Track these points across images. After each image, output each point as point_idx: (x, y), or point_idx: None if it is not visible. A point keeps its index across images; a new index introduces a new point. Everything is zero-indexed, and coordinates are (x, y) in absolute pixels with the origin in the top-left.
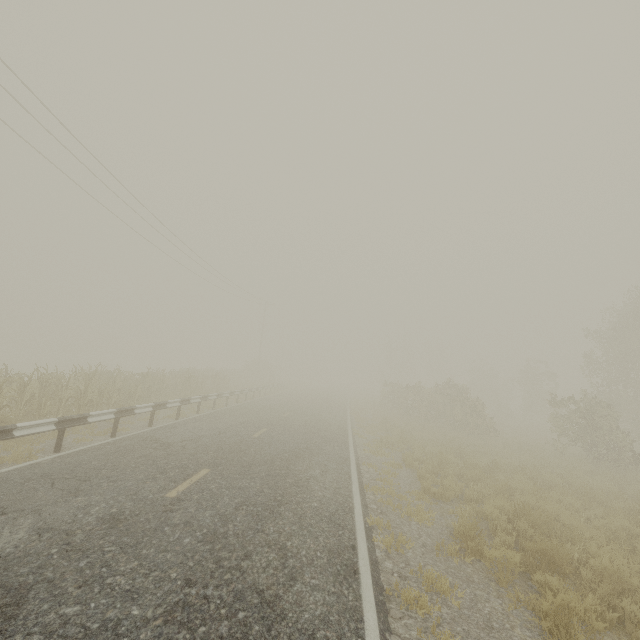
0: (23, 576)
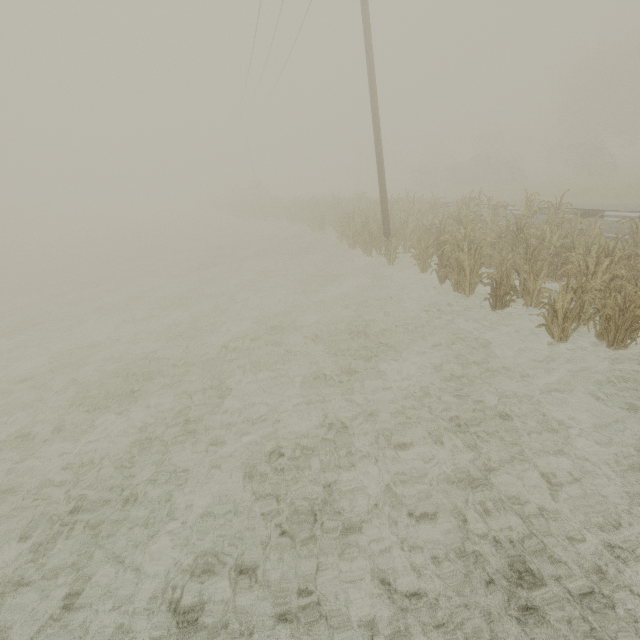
0: None
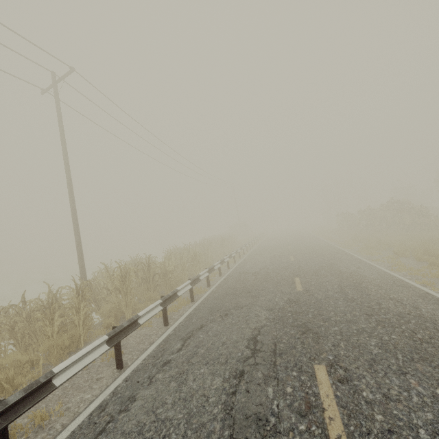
0: (294, 323)
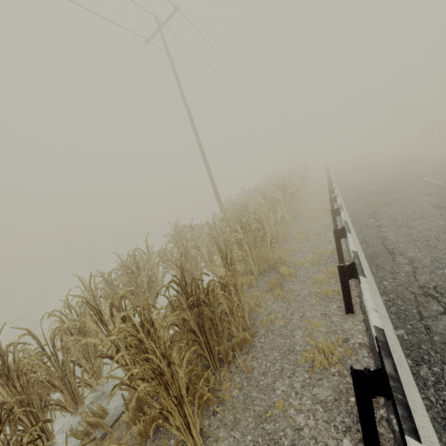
0: None
